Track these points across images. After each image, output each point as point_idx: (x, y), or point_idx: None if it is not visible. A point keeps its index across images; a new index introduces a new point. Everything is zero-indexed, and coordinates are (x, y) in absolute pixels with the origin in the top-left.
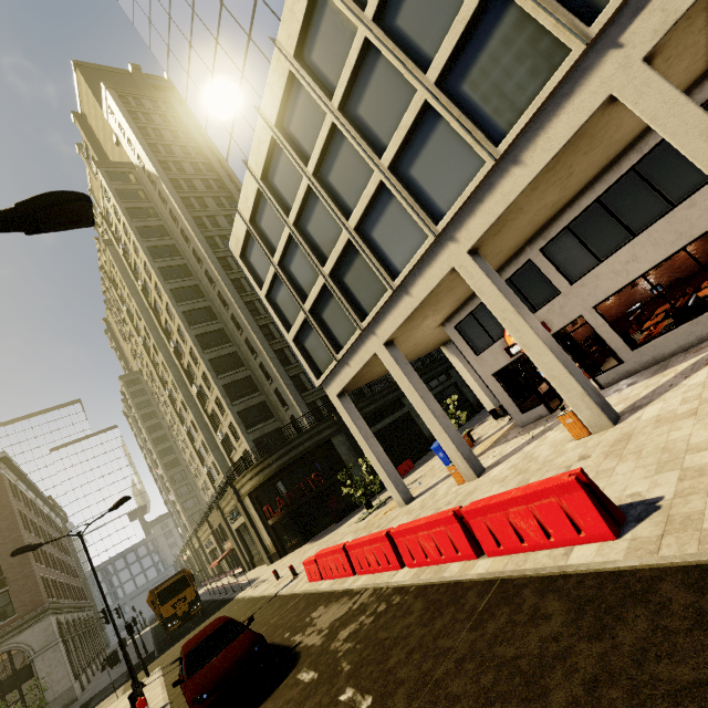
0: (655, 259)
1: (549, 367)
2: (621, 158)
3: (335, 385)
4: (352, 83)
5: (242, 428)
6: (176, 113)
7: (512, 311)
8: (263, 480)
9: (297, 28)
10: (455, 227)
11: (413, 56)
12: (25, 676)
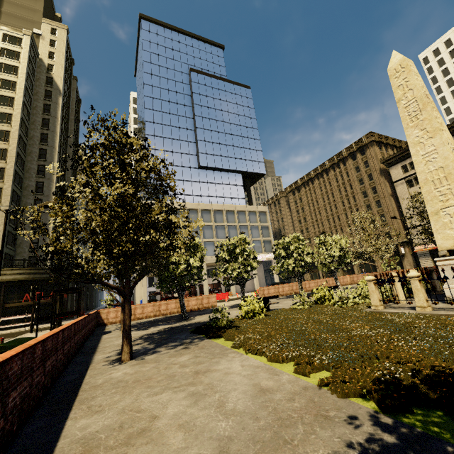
0: (210, 282)
1: (206, 287)
2: (214, 266)
3: None
4: (206, 225)
5: (6, 241)
6: (71, 71)
7: (207, 276)
8: (32, 279)
9: (204, 208)
10: (207, 258)
11: (215, 234)
12: None
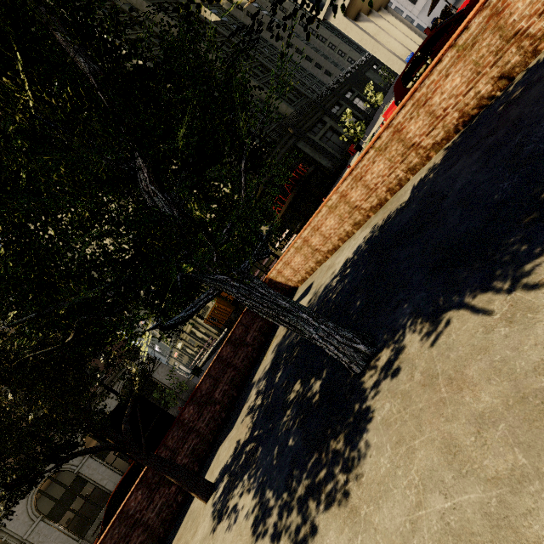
0: None
1: None
2: None
3: (342, 2)
4: None
5: None
6: None
7: None
8: (261, 190)
9: None
10: None
11: None
12: (153, 386)
